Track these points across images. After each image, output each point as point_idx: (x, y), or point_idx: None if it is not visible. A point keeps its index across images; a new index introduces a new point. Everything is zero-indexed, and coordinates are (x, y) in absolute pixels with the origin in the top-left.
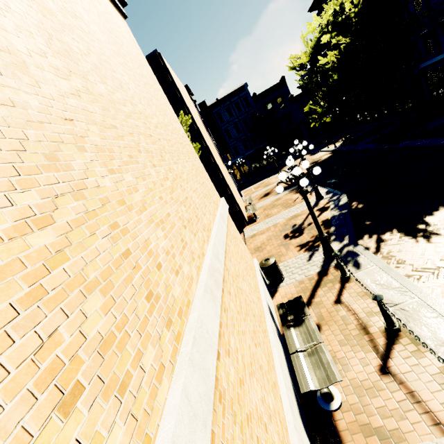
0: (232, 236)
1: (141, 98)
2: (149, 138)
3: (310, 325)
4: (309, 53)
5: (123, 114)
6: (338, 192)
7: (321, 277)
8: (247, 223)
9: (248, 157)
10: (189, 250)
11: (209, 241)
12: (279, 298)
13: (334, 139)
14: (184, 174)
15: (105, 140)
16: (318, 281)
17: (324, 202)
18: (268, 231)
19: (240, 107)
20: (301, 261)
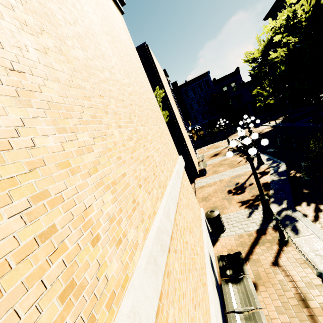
0: (185, 189)
1: (122, 70)
2: (121, 102)
3: (248, 286)
4: (261, 50)
5: (97, 78)
6: (277, 160)
7: (259, 235)
8: (198, 176)
9: (204, 125)
10: (140, 210)
11: (162, 197)
12: (219, 247)
13: (275, 116)
14: (150, 135)
15: (65, 98)
16: (256, 238)
17: (264, 167)
18: (214, 185)
19: (202, 88)
20: (241, 217)
